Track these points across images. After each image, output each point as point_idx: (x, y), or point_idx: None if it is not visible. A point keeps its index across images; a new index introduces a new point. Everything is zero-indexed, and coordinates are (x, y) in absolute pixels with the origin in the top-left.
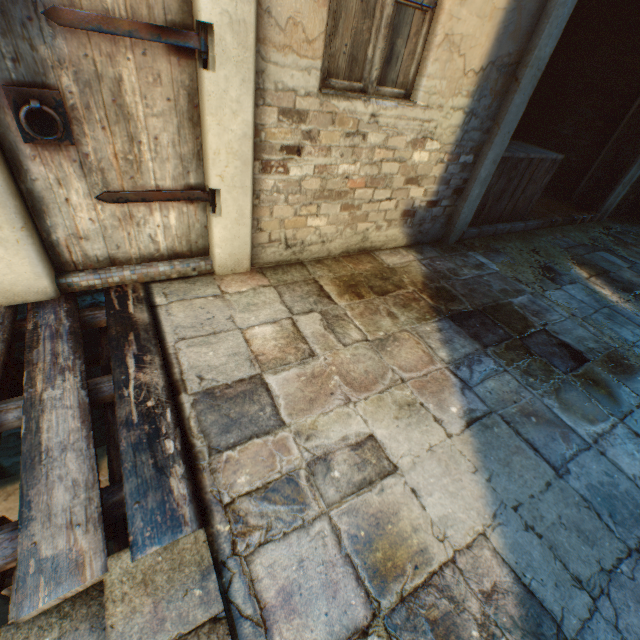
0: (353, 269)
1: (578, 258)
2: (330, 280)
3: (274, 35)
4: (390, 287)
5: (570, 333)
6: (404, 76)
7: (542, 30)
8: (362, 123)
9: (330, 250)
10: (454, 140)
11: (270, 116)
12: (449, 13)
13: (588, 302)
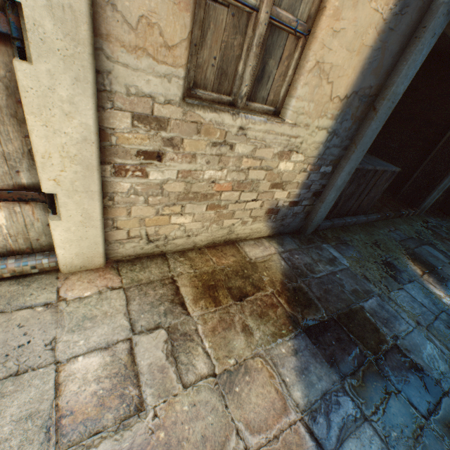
0: (216, 264)
1: (410, 252)
2: (189, 279)
3: (122, 32)
4: (249, 288)
5: (420, 350)
6: (274, 94)
7: (400, 70)
8: (230, 134)
9: (196, 242)
10: (317, 154)
11: (122, 120)
12: (322, 42)
13: (428, 305)
